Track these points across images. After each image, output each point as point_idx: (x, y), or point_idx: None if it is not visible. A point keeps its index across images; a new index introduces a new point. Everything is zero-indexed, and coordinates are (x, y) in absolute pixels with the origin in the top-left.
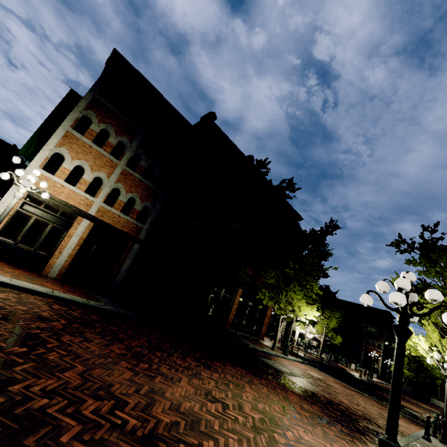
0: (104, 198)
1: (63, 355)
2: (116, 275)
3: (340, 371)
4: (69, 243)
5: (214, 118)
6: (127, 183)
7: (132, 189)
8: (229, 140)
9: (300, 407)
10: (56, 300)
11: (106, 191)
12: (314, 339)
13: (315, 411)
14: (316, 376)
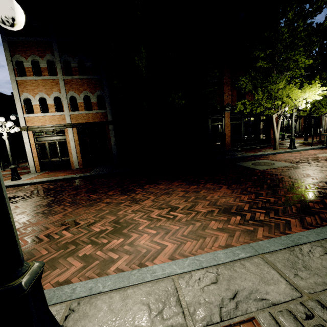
0: (68, 108)
1: None
2: (111, 151)
3: None
4: (71, 146)
5: None
6: (74, 88)
7: (80, 90)
8: None
9: (210, 203)
10: (52, 182)
11: (65, 103)
12: None
13: (236, 202)
14: None
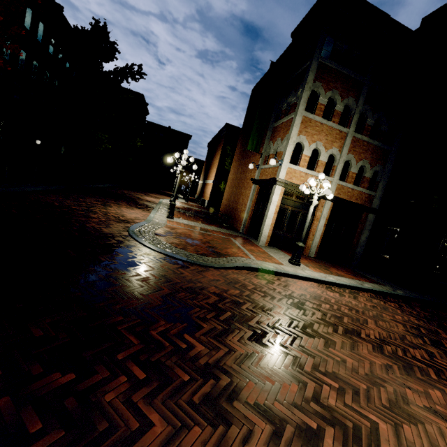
0: (339, 175)
1: None
2: (355, 247)
3: None
4: (318, 226)
5: None
6: (356, 151)
7: (361, 156)
8: None
9: None
10: (372, 293)
11: (340, 167)
12: None
13: None
14: None
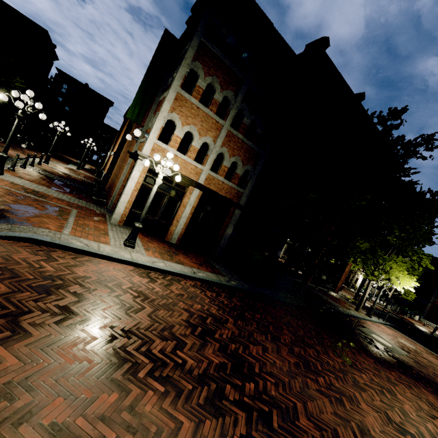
0: (211, 165)
1: (275, 385)
2: (220, 239)
3: (412, 327)
4: (184, 212)
5: (326, 45)
6: (230, 146)
7: (235, 152)
8: (338, 75)
9: None
10: (201, 282)
11: (213, 157)
12: (378, 288)
13: None
14: (409, 346)
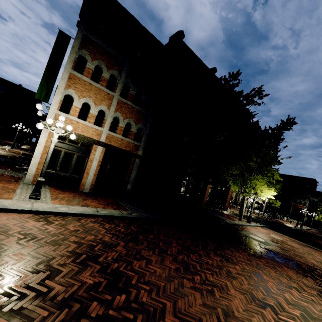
0: (109, 126)
1: (149, 291)
2: (127, 183)
3: (282, 225)
4: (92, 166)
5: (182, 36)
6: (123, 111)
7: (127, 115)
8: (195, 56)
9: (304, 284)
10: (103, 218)
11: (109, 120)
12: (256, 202)
13: (313, 284)
14: (278, 238)
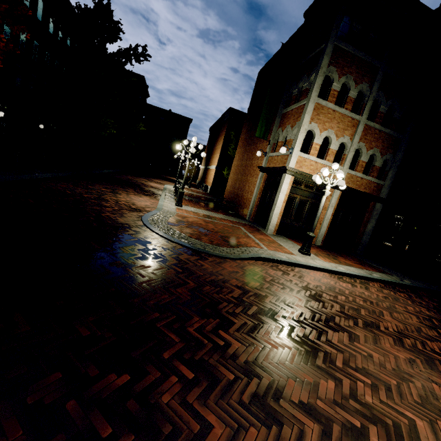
0: (349, 163)
1: None
2: (361, 236)
3: None
4: (326, 215)
5: None
6: (367, 139)
7: (372, 145)
8: None
9: None
10: (381, 283)
11: (350, 155)
12: None
13: None
14: None
